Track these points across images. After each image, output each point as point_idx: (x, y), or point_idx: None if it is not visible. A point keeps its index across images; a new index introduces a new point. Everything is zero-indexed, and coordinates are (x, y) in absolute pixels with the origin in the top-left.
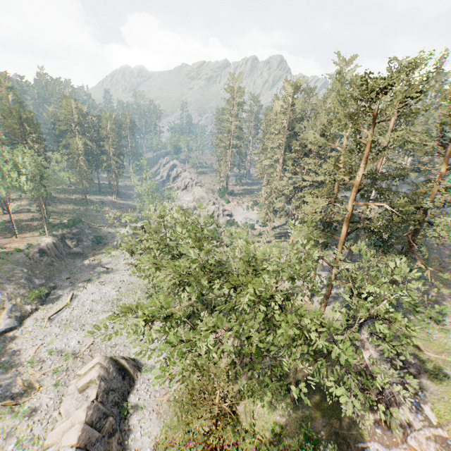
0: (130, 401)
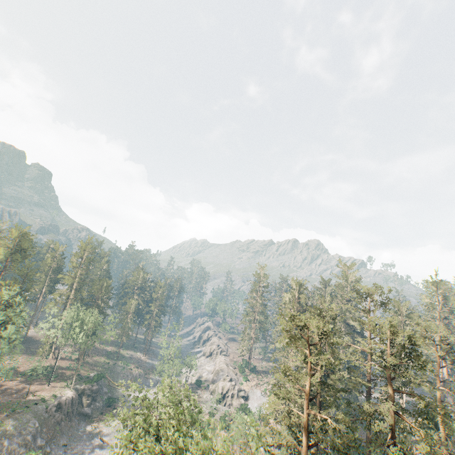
0: None
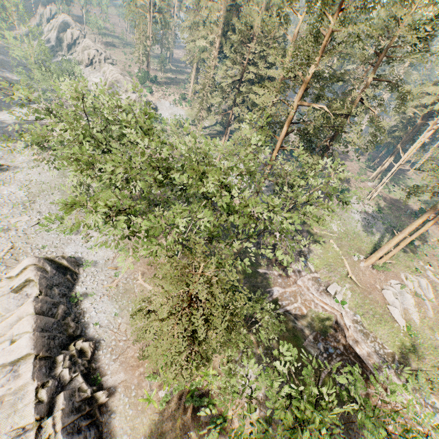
0: (77, 291)
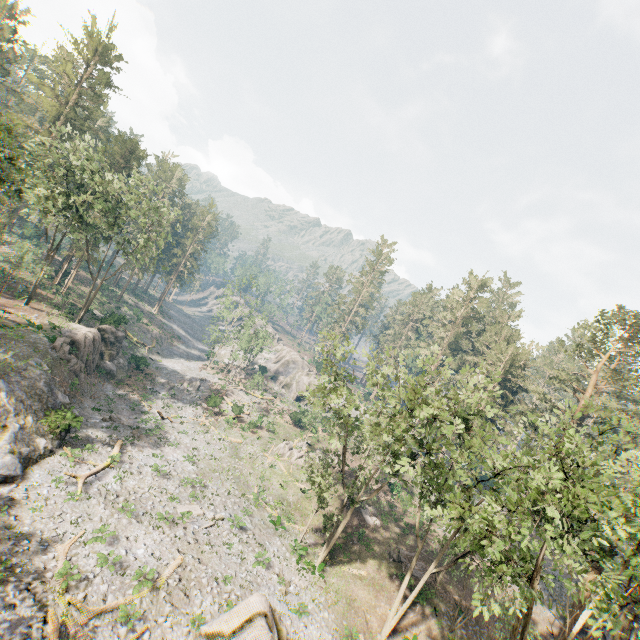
0: None
